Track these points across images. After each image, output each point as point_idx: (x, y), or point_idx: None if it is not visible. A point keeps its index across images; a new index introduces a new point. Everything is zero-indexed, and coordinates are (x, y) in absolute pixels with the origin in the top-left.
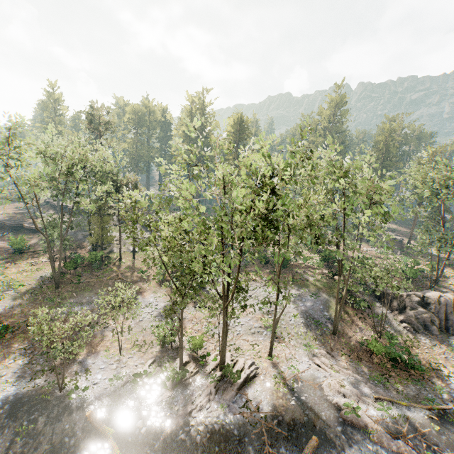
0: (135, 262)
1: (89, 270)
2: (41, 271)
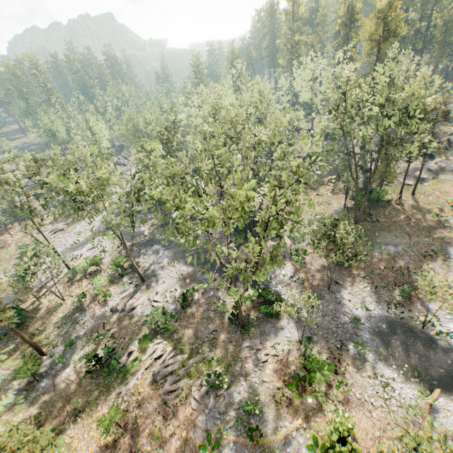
0: (418, 200)
1: (372, 208)
2: (330, 204)
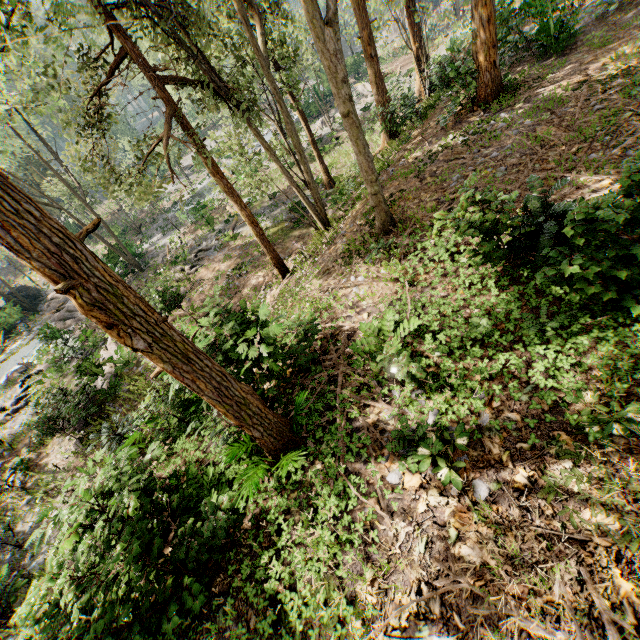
0: (103, 215)
1: None
2: None
